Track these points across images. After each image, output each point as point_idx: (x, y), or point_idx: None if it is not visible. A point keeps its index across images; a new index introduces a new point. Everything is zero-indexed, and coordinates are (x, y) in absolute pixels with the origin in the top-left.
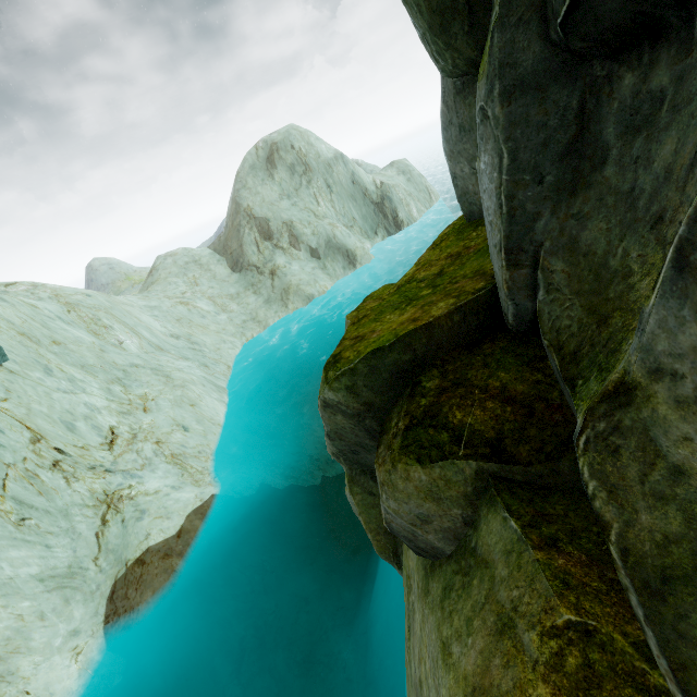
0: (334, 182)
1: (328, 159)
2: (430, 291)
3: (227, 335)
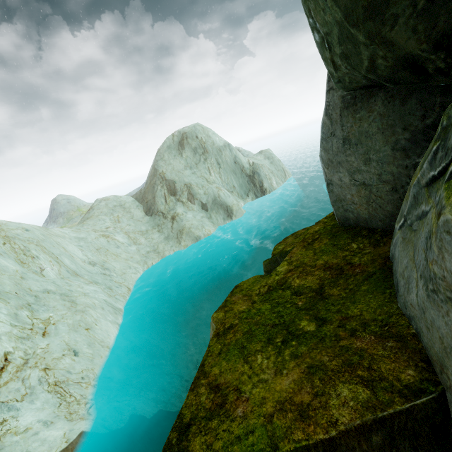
0: (222, 161)
1: (219, 146)
2: (314, 328)
3: (133, 262)
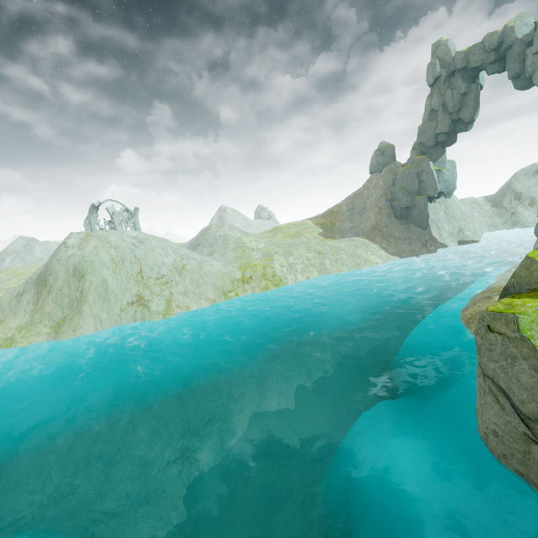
0: None
1: None
2: None
3: (482, 226)
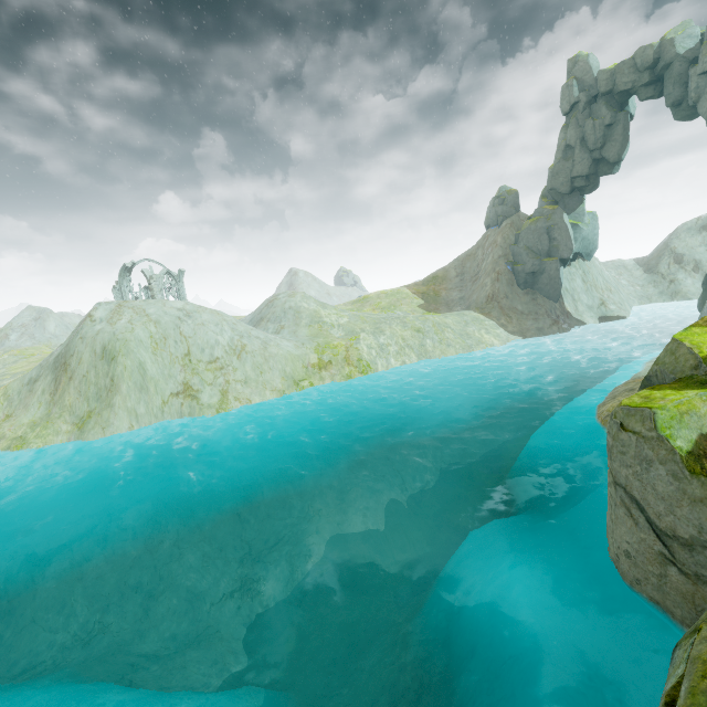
0: None
1: None
2: None
3: (631, 298)
